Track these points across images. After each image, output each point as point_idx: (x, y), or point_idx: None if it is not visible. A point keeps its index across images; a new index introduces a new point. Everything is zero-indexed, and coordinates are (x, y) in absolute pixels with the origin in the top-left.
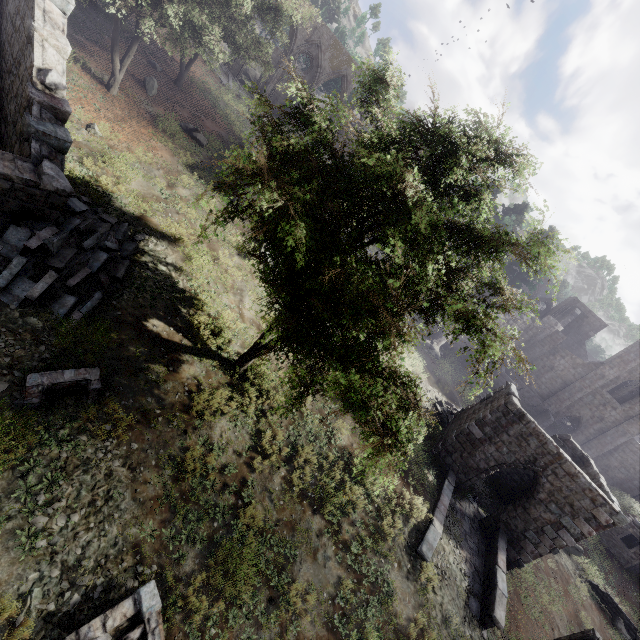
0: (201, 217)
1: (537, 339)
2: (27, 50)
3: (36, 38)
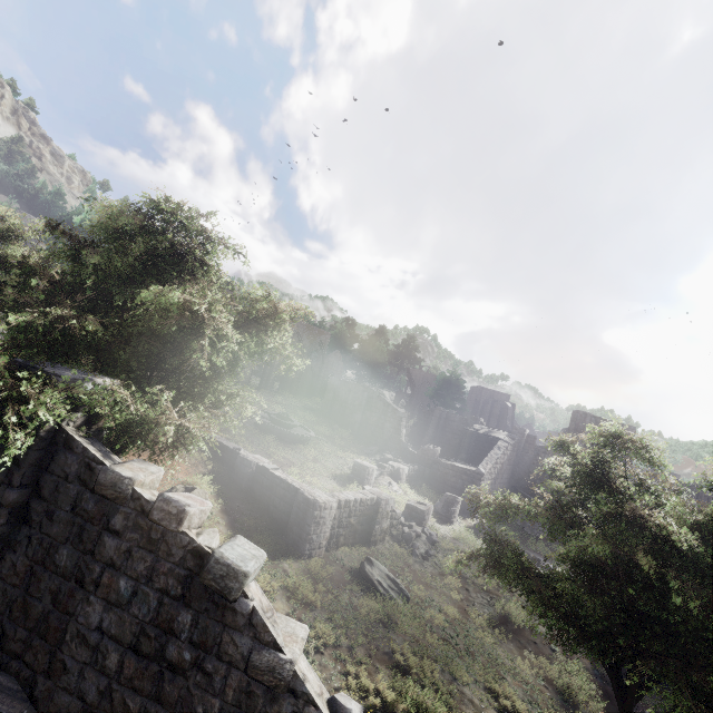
0: (324, 622)
1: (521, 450)
2: (278, 706)
3: (300, 677)
